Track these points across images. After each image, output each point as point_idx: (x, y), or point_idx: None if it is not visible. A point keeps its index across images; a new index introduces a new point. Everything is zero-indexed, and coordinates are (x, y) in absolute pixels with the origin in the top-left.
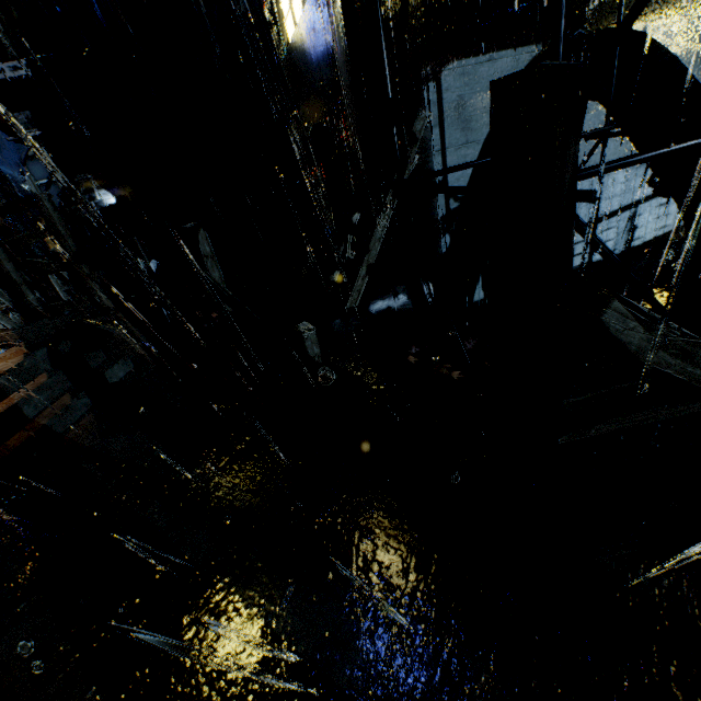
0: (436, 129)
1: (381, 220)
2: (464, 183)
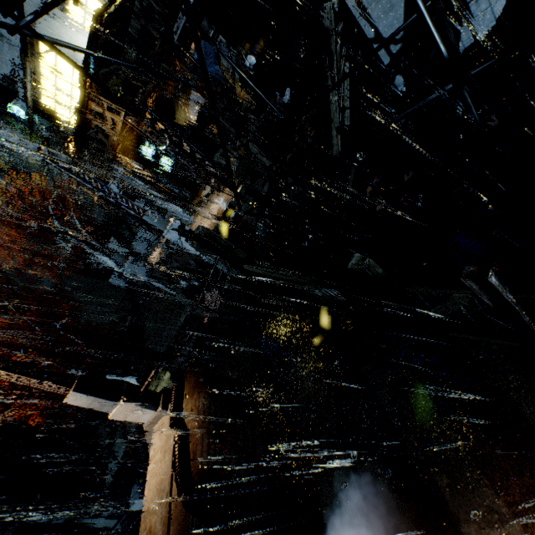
0: (350, 1)
1: (331, 99)
2: (400, 24)
